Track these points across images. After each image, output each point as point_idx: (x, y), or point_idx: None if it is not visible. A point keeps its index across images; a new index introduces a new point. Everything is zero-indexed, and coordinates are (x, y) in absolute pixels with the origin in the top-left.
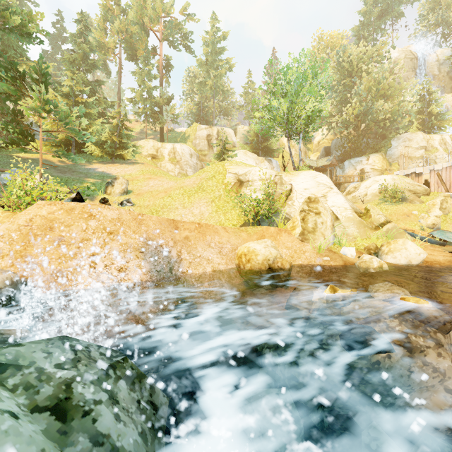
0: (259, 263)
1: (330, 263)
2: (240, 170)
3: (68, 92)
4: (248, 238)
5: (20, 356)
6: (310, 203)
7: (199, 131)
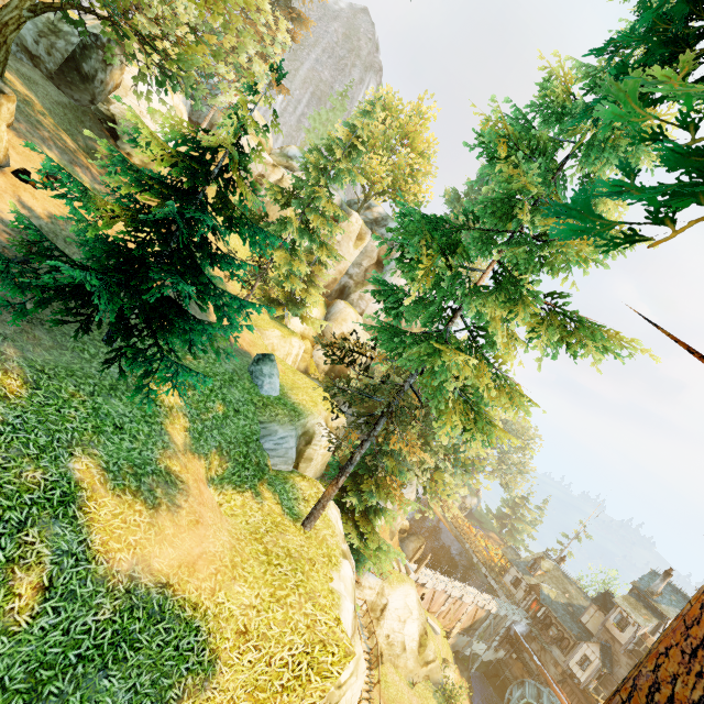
0: None
1: None
2: None
3: None
4: None
5: None
6: None
7: None
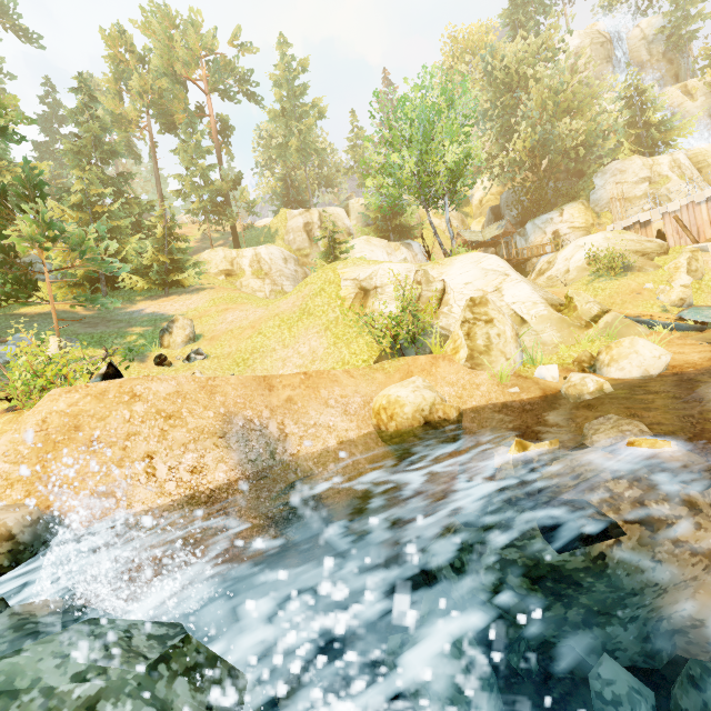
0: (408, 417)
1: (520, 397)
2: (361, 273)
3: (80, 200)
4: (387, 380)
5: (18, 673)
6: (474, 308)
7: (291, 221)
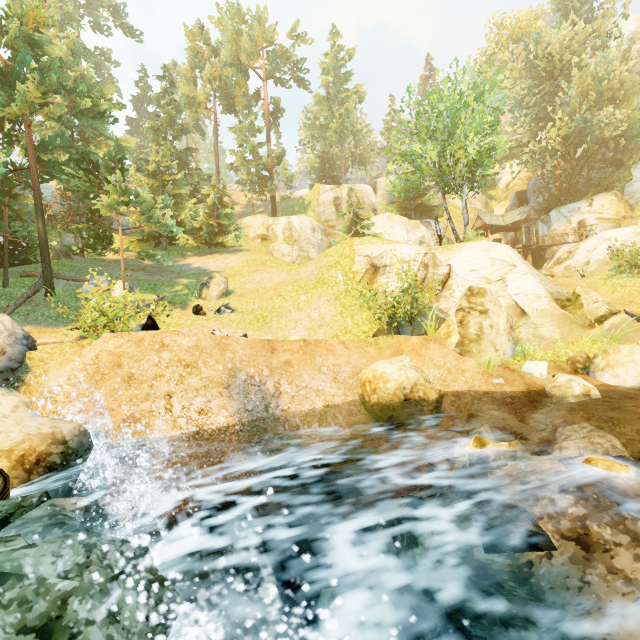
0: (390, 393)
1: (503, 389)
2: (374, 251)
3: (154, 170)
4: (378, 355)
5: (27, 562)
6: (471, 297)
7: (323, 195)
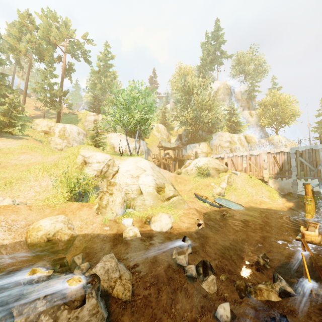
0: (38, 237)
1: (106, 232)
2: (87, 154)
3: None
4: (49, 214)
5: None
6: (109, 186)
7: (89, 117)
